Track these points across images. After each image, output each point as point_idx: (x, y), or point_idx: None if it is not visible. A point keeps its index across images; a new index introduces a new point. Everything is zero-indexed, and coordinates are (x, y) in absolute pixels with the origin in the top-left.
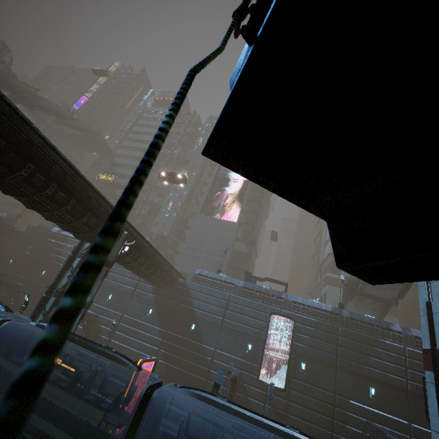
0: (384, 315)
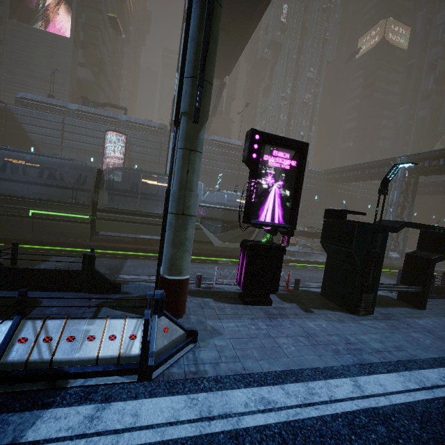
0: (208, 132)
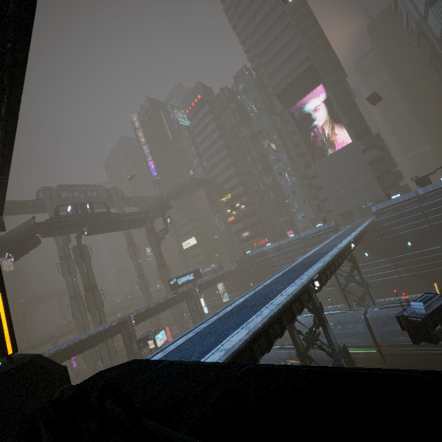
0: None
